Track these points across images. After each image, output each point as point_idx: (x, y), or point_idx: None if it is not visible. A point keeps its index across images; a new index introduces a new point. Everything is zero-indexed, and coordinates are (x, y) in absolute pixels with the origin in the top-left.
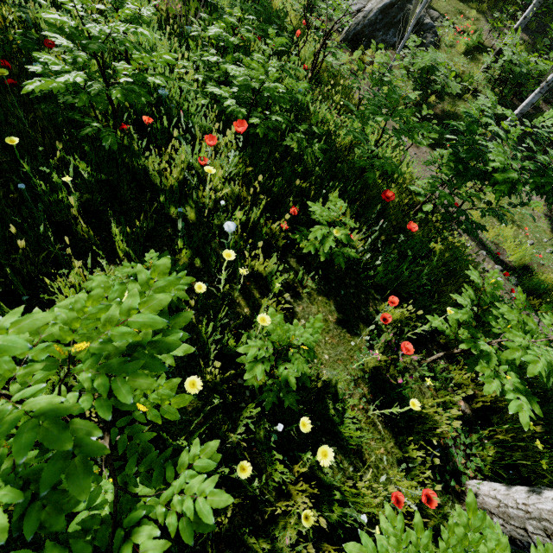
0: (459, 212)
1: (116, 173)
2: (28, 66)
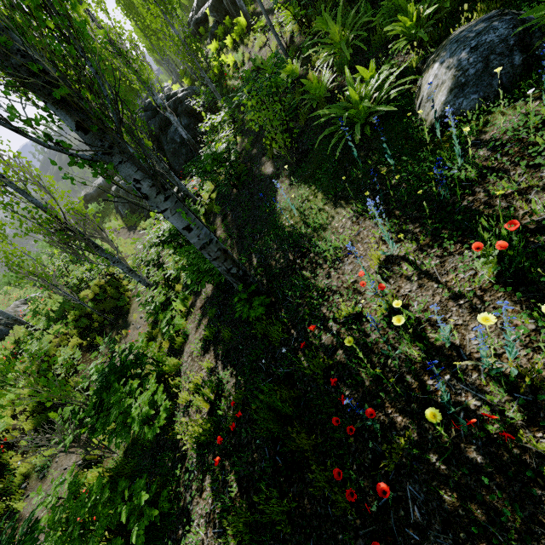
0: None
1: None
2: None
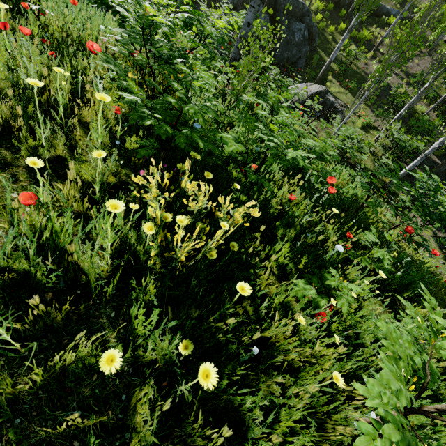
0: (423, 238)
1: (261, 205)
2: (223, 134)
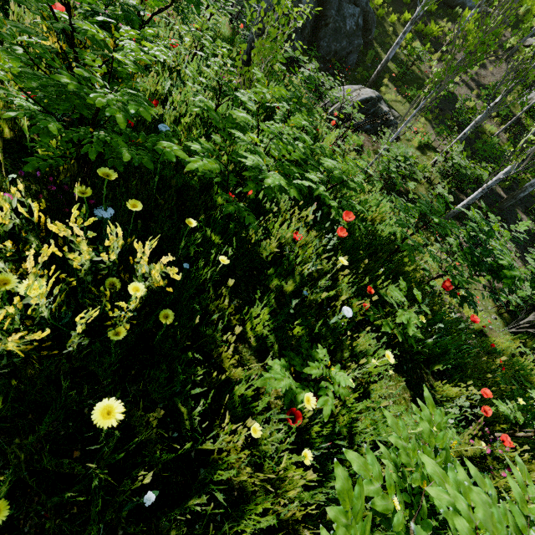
0: (468, 293)
1: (243, 248)
2: (188, 143)
